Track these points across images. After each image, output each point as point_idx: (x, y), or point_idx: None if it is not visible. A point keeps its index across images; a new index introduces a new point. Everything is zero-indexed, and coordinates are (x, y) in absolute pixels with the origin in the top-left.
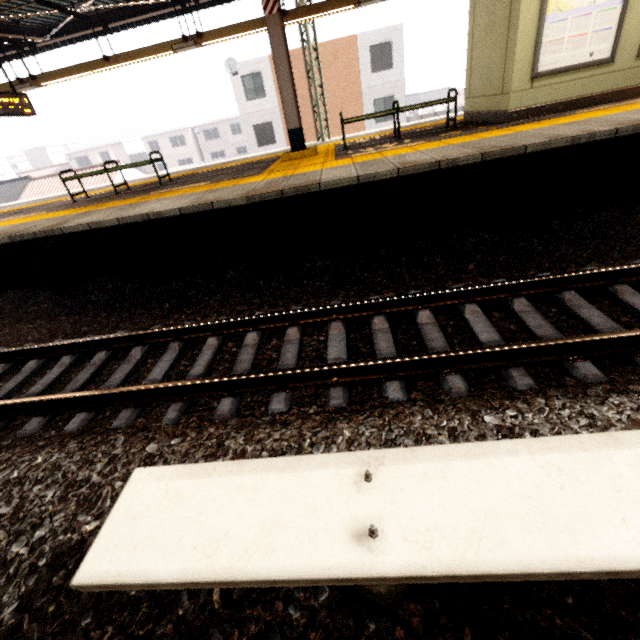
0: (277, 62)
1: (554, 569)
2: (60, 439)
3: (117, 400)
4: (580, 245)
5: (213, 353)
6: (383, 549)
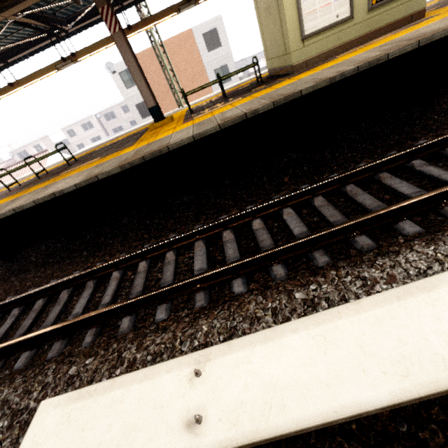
0: (128, 64)
1: (317, 422)
2: (10, 377)
3: (50, 336)
4: (355, 148)
5: (117, 283)
6: (205, 432)
